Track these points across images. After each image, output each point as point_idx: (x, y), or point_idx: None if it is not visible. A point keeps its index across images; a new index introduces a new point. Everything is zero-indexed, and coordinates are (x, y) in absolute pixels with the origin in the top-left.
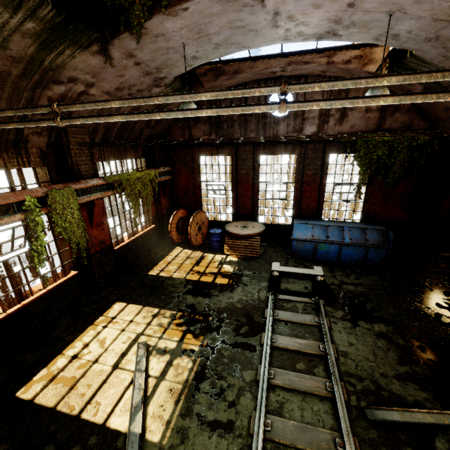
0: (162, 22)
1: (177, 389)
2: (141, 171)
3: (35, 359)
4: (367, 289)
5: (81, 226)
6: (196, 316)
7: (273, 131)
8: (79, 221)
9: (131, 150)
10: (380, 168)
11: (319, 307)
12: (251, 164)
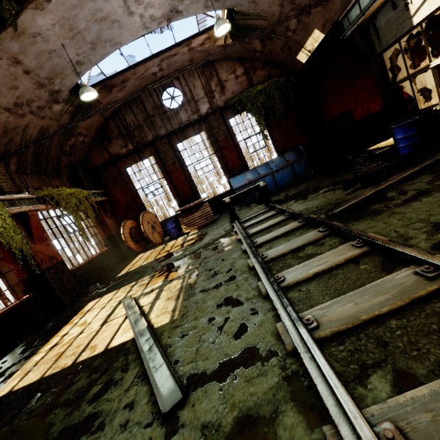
0: (34, 18)
1: (174, 295)
2: (71, 188)
3: (3, 374)
4: (305, 186)
5: (18, 232)
6: (174, 264)
7: (177, 121)
8: (15, 228)
9: (55, 179)
10: (269, 113)
11: (274, 205)
12: (172, 153)
